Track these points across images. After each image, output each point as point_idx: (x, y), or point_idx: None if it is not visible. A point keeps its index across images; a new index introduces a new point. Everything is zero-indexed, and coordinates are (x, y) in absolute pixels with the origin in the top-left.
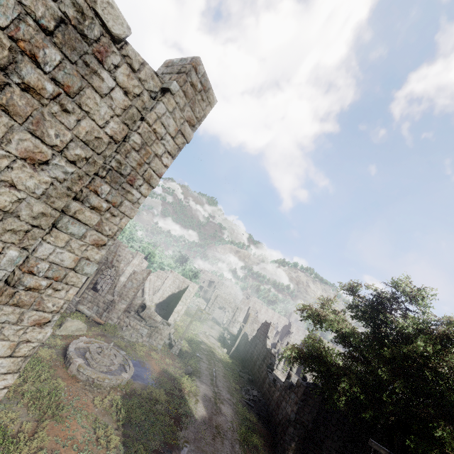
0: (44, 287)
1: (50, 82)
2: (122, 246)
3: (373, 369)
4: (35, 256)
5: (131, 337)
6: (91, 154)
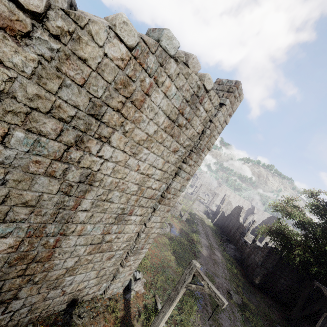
0: (171, 198)
1: (184, 120)
2: None
3: (322, 246)
4: (171, 187)
5: None
6: (190, 142)
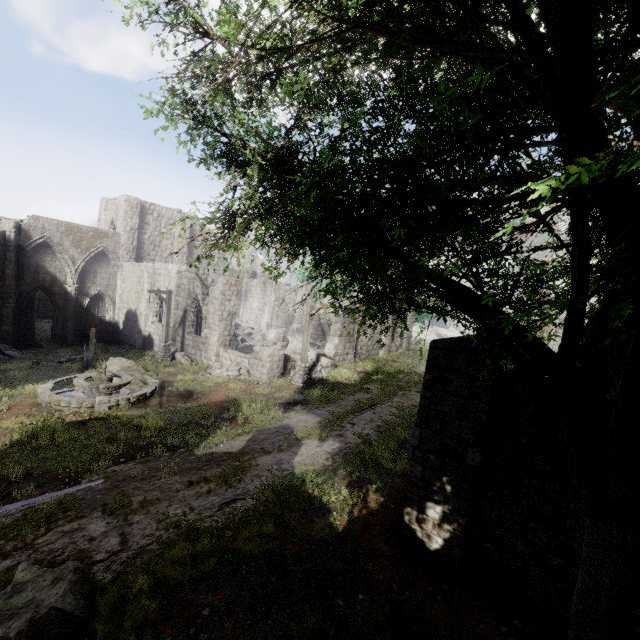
0: None
1: None
2: (282, 287)
3: None
4: None
5: (222, 372)
6: None
